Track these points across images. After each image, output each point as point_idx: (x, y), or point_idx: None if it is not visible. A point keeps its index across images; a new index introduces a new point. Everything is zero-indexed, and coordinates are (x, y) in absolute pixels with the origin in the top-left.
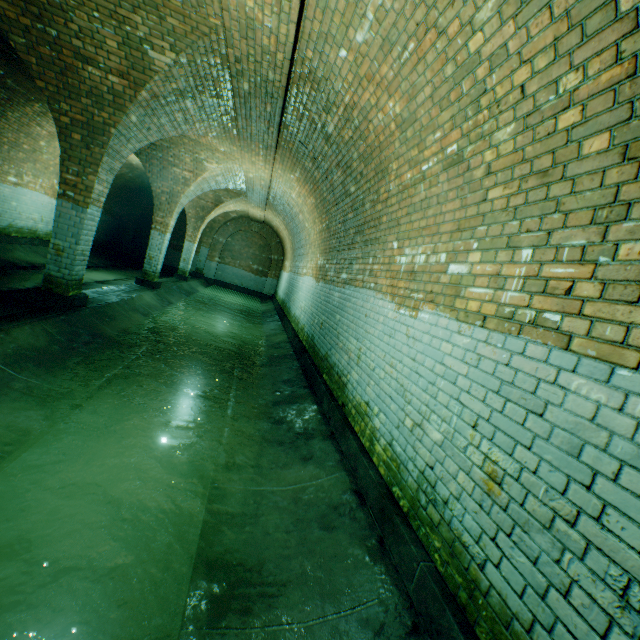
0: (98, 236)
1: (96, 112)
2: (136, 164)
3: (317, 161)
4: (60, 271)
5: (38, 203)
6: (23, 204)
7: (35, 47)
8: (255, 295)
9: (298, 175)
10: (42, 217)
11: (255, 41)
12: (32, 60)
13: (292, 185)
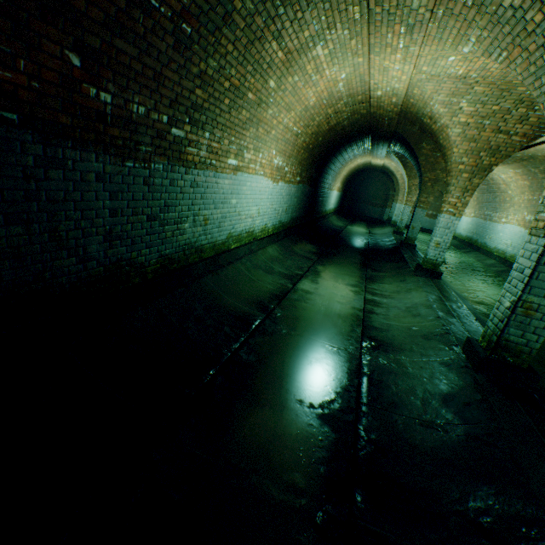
0: (338, 205)
1: (440, 175)
2: (374, 164)
3: (544, 171)
4: (412, 235)
5: (334, 196)
6: (332, 198)
7: (426, 159)
8: (428, 232)
9: (518, 171)
10: (333, 202)
11: (540, 151)
12: (422, 163)
13: (506, 173)
